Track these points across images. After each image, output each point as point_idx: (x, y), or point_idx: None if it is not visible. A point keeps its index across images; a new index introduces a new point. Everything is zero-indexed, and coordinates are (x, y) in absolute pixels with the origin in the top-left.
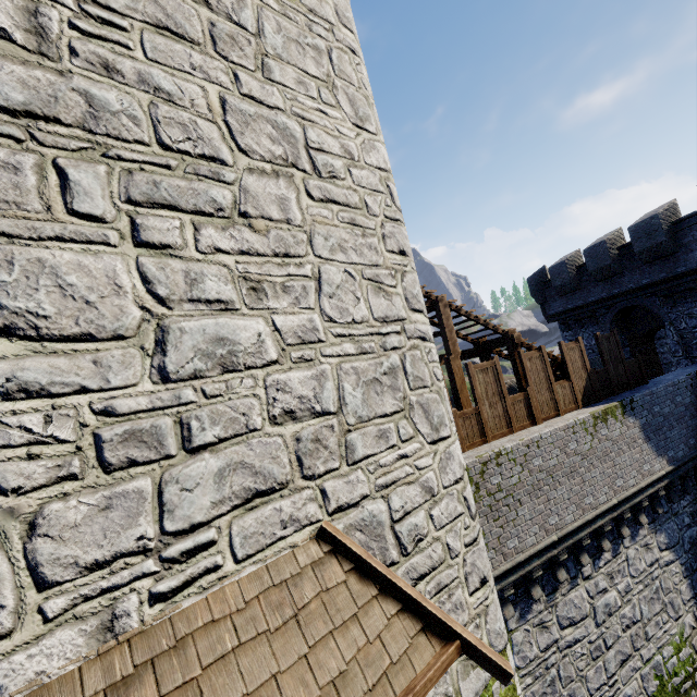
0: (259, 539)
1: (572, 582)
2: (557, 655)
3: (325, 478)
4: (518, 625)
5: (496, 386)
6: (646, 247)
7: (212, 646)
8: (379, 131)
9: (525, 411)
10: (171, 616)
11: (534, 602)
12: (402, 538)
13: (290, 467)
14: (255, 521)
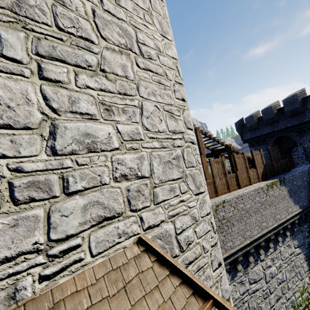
0: (105, 244)
1: (255, 262)
2: (248, 296)
3: (142, 211)
4: (231, 283)
5: (222, 170)
6: (290, 109)
7: (75, 306)
8: (173, 40)
9: (235, 182)
10: (52, 289)
11: (238, 272)
12: (181, 243)
13: (123, 205)
14: (103, 233)
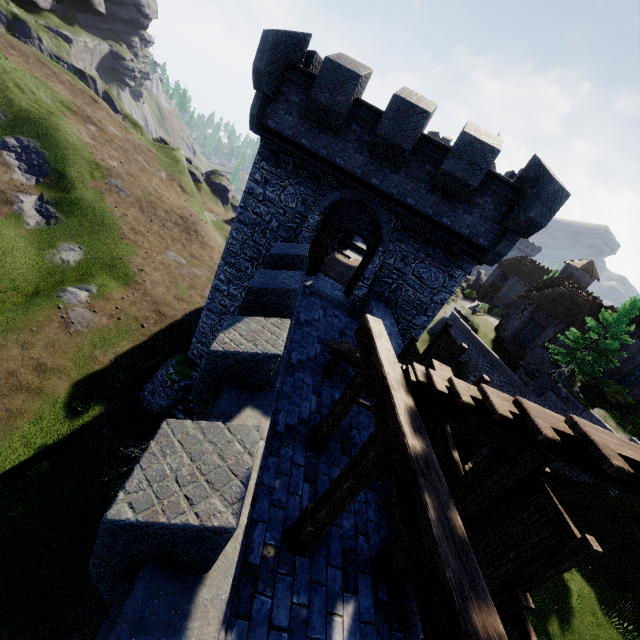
0: None
1: None
2: None
3: None
4: None
5: None
6: (455, 175)
7: None
8: None
9: None
10: None
11: None
12: None
13: None
14: None
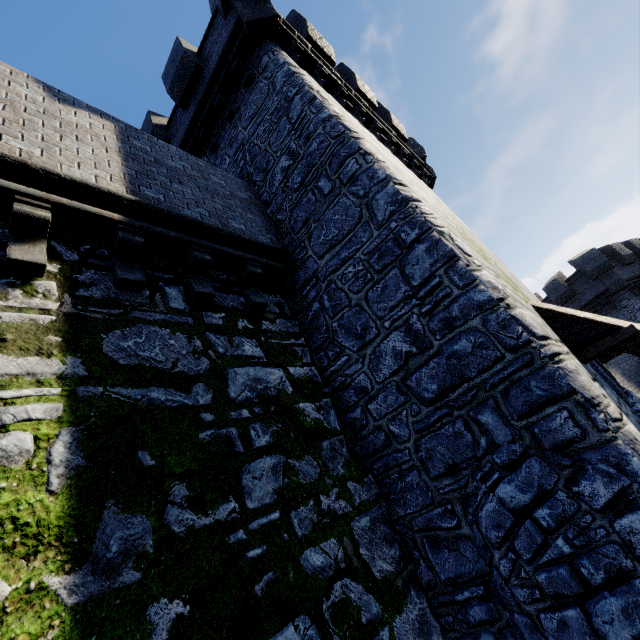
0: None
1: None
2: None
3: None
4: None
5: None
6: (558, 296)
7: None
8: None
9: None
10: None
11: None
12: None
13: None
14: None
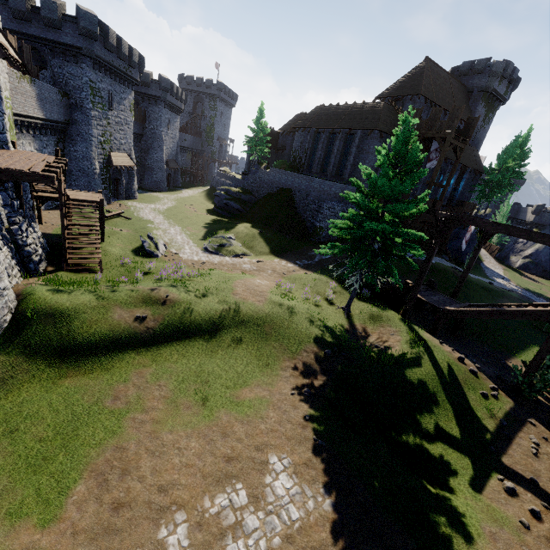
0: None
1: None
2: None
3: None
4: None
5: None
6: (48, 17)
7: None
8: None
9: None
10: None
11: None
12: None
13: None
14: None
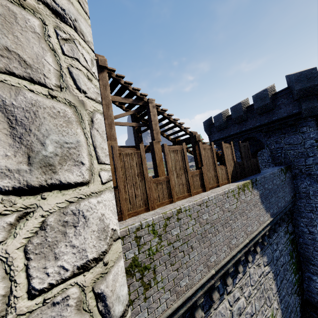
0: None
1: (221, 298)
2: None
3: None
4: None
5: (182, 163)
6: (260, 106)
7: None
8: None
9: (199, 182)
10: None
11: None
12: None
13: None
14: None
